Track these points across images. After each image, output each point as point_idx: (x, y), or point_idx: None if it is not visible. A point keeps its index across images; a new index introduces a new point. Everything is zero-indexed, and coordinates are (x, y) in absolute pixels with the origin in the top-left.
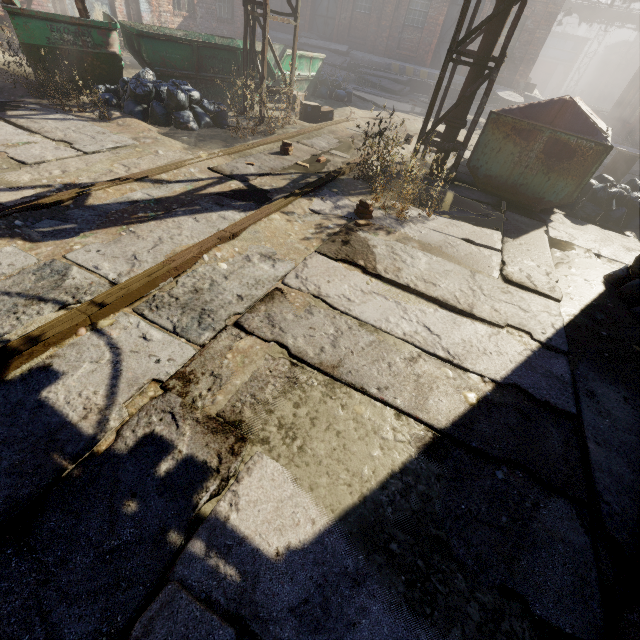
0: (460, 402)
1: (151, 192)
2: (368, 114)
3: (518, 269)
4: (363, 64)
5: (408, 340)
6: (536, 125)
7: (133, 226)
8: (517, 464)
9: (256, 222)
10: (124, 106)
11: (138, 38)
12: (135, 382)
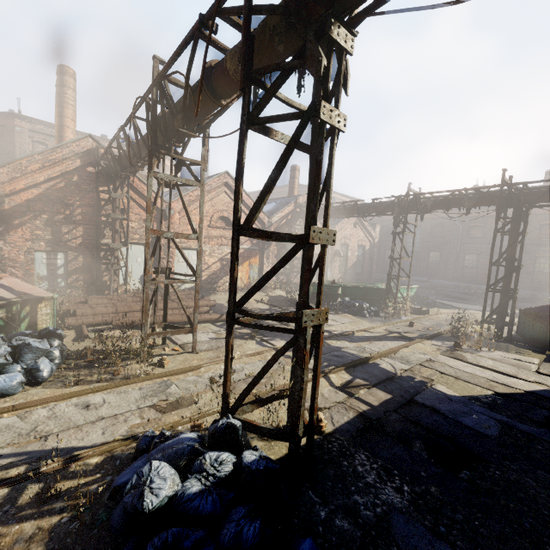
0: (508, 391)
1: (370, 334)
2: (449, 311)
3: (547, 371)
4: (439, 285)
5: (485, 377)
6: (548, 314)
7: (372, 341)
8: (531, 403)
9: (412, 344)
10: (341, 309)
11: (345, 288)
12: (398, 368)
